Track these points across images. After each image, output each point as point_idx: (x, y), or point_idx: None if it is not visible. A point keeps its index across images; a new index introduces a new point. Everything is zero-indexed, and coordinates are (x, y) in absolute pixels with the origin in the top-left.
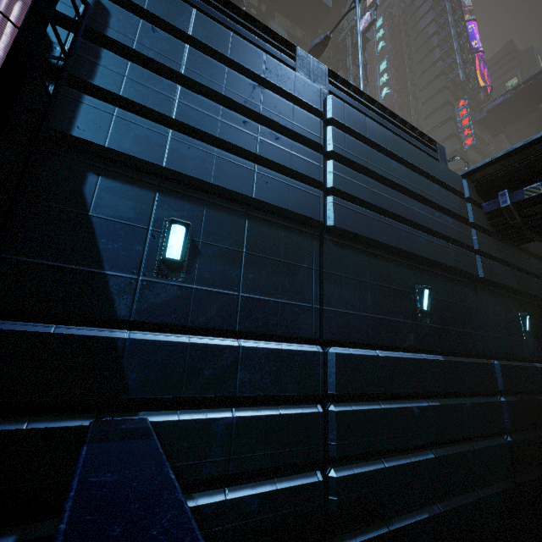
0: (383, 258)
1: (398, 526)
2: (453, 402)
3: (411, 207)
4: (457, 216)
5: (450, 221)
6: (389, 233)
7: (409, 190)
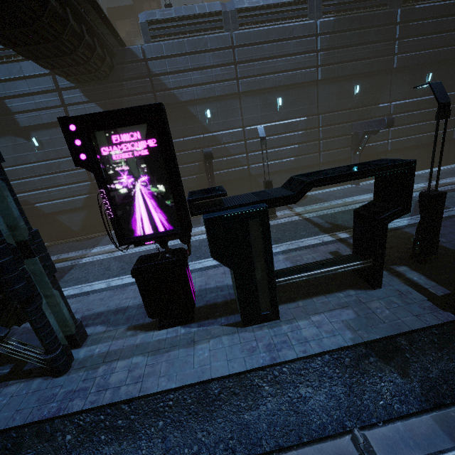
0: (11, 134)
1: (36, 205)
2: (55, 175)
3: (12, 105)
4: (47, 91)
5: (40, 98)
6: (4, 124)
7: (9, 96)
